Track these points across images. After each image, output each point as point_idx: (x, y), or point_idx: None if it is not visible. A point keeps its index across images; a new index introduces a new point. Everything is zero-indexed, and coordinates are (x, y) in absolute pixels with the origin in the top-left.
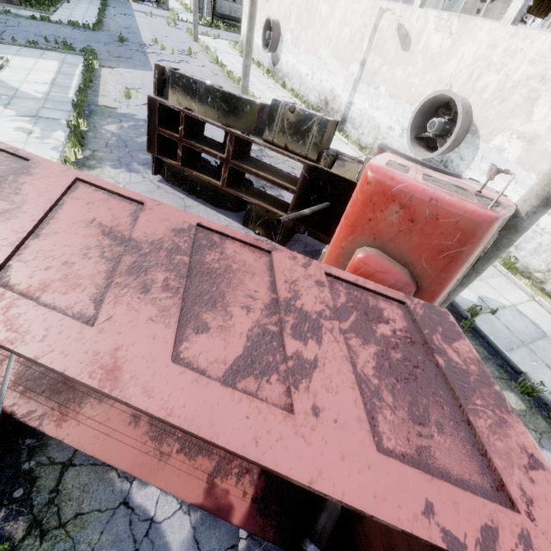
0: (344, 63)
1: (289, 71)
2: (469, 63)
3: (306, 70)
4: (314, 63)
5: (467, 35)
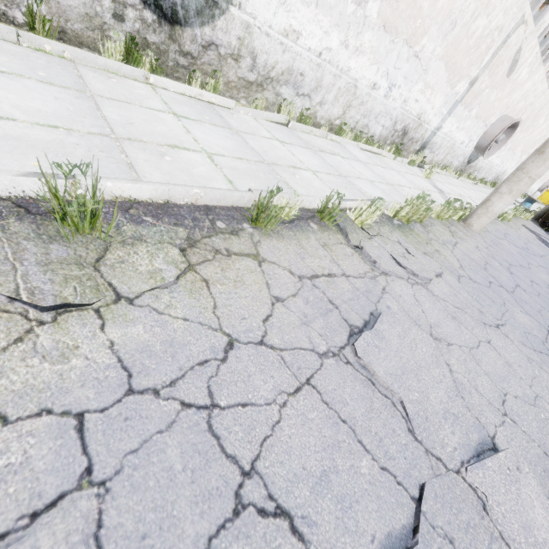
0: (455, 77)
1: (305, 69)
2: (523, 94)
3: (374, 74)
4: (402, 64)
5: (534, 75)
